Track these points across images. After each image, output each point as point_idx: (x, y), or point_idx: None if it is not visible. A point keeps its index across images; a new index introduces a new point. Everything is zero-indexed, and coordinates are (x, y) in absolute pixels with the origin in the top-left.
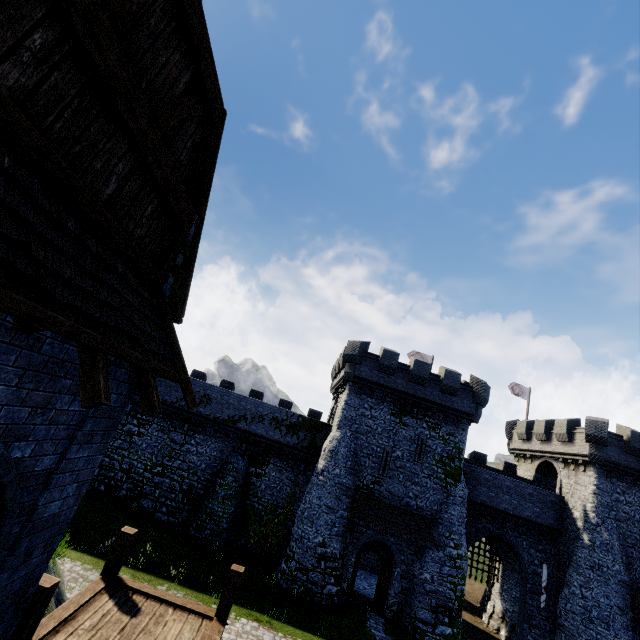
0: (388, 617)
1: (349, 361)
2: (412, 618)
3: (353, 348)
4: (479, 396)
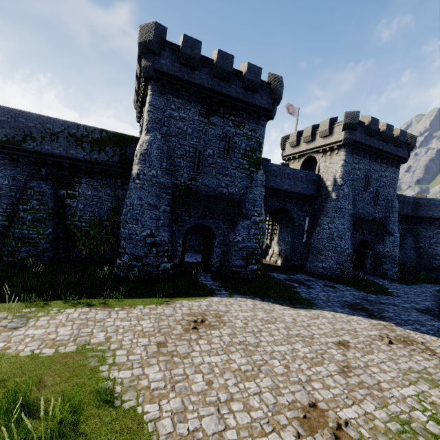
0: (213, 272)
1: (145, 51)
2: (230, 267)
3: (147, 32)
4: (276, 91)
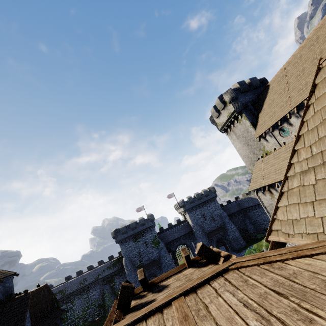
0: None
1: (114, 238)
2: None
3: (113, 234)
4: (151, 220)
